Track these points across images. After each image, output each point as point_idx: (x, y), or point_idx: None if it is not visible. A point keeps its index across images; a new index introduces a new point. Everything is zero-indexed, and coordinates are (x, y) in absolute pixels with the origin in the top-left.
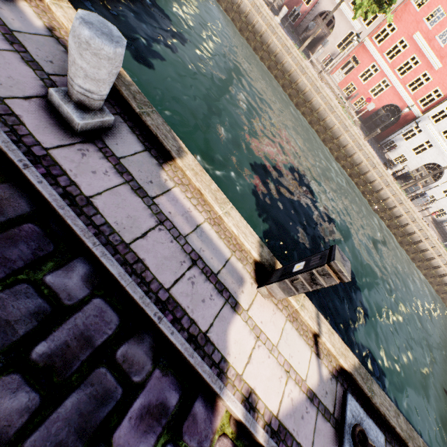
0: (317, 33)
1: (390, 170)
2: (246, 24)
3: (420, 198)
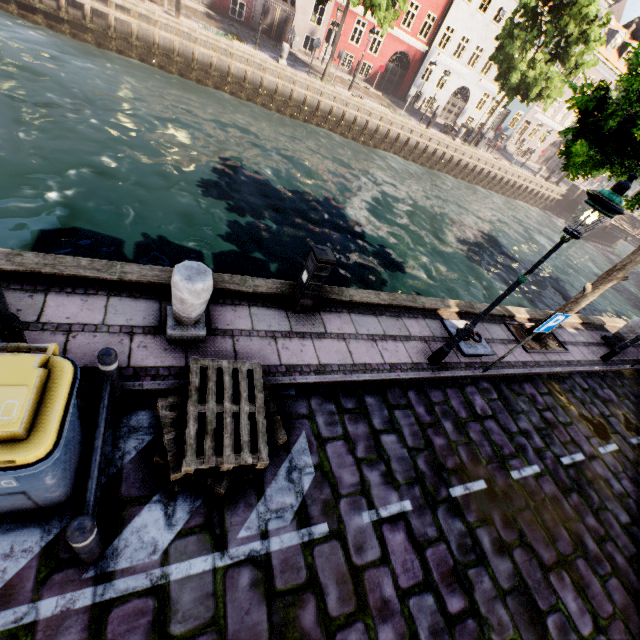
0: (277, 16)
1: (457, 139)
2: (255, 91)
3: (482, 140)
